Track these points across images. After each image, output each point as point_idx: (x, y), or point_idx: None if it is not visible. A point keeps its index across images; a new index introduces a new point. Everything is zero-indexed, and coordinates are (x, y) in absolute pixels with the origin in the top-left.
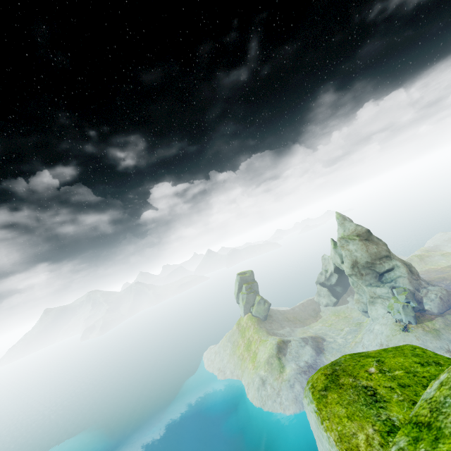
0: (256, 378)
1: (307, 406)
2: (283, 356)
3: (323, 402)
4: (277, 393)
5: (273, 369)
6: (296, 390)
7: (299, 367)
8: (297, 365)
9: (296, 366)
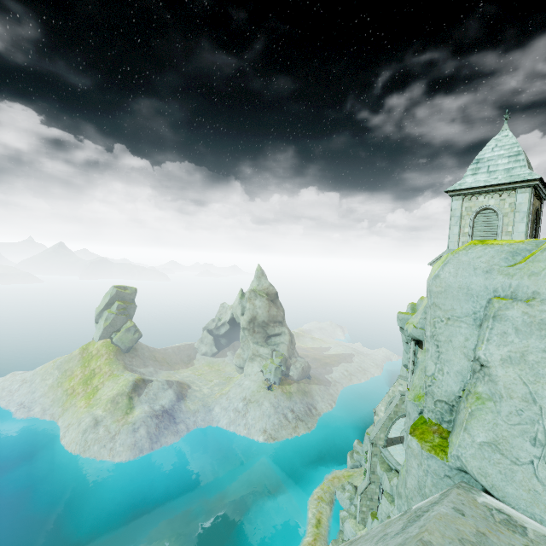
0: (88, 418)
1: (466, 251)
2: (137, 396)
3: (485, 243)
4: (111, 437)
5: (118, 409)
6: (139, 435)
7: (153, 410)
8: (151, 408)
9: (149, 408)
